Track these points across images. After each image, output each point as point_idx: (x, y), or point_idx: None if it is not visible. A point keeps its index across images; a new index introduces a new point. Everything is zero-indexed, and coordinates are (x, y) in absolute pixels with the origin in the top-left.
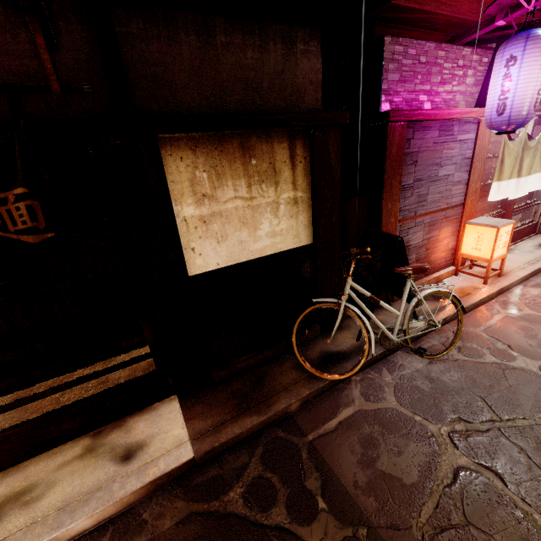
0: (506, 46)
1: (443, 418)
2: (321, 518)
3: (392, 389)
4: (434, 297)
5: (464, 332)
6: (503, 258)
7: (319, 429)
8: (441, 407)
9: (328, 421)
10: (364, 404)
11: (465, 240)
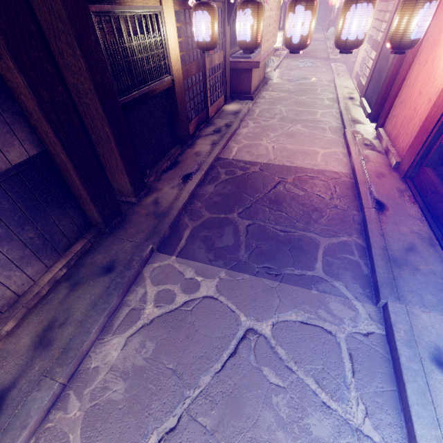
0: None
1: None
2: None
3: None
4: None
5: None
6: None
7: None
8: None
9: None
10: None
11: None
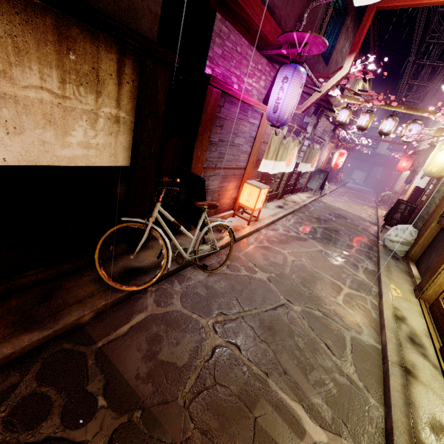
0: (285, 68)
1: (211, 314)
2: (99, 415)
3: (180, 296)
4: (218, 230)
5: (232, 255)
6: (260, 209)
7: (111, 335)
8: (211, 306)
9: (121, 327)
10: (156, 309)
11: (242, 193)
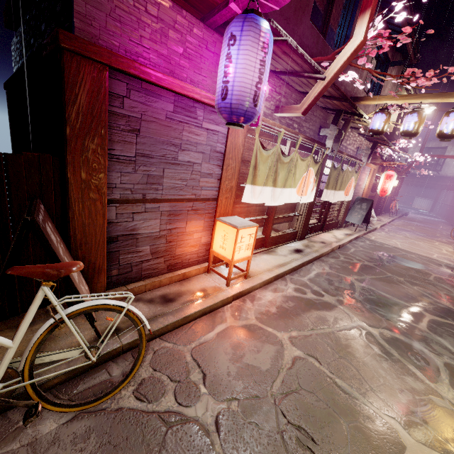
0: (230, 24)
1: None
2: None
3: None
4: (163, 300)
5: (168, 352)
6: (248, 260)
7: None
8: None
9: None
10: None
11: (216, 237)
